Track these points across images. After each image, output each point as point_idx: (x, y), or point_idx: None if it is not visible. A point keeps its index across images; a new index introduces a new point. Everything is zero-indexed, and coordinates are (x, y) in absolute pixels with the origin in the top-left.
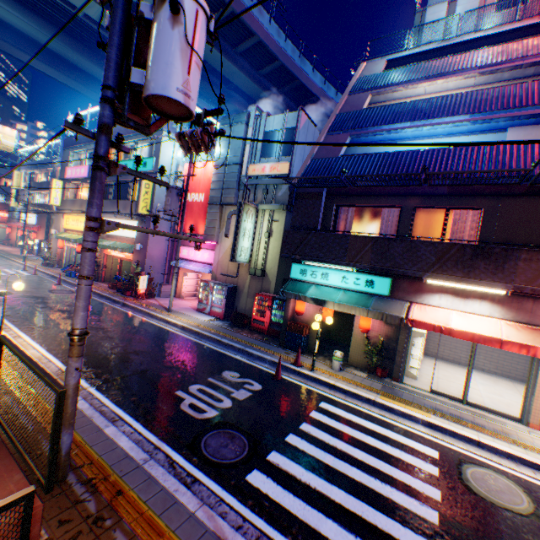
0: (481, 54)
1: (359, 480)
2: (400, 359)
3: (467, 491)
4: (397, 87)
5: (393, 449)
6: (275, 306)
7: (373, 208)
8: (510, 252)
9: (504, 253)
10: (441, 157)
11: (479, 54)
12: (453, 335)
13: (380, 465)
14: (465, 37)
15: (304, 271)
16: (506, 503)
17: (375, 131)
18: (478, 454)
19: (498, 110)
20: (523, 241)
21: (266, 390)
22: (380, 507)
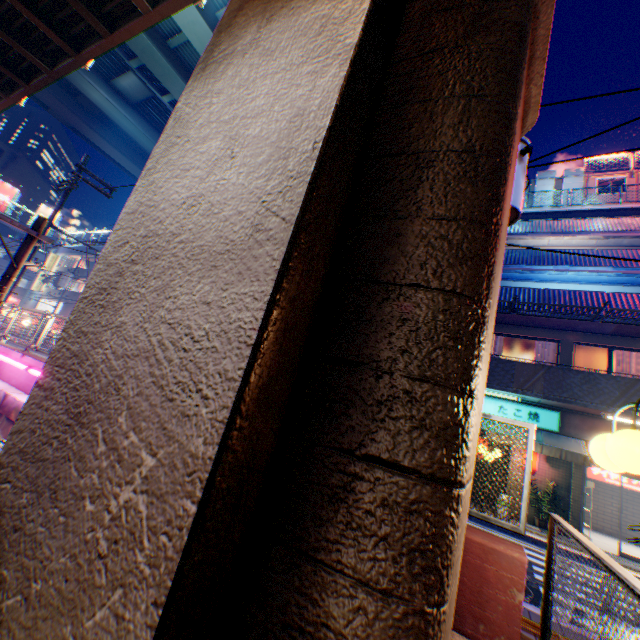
0: (598, 222)
1: None
2: (577, 510)
3: None
4: (524, 236)
5: None
6: None
7: (523, 339)
8: None
9: None
10: (601, 298)
11: (596, 222)
12: None
13: None
14: (575, 207)
15: None
16: None
17: (517, 268)
18: None
19: (639, 267)
20: None
21: None
22: None
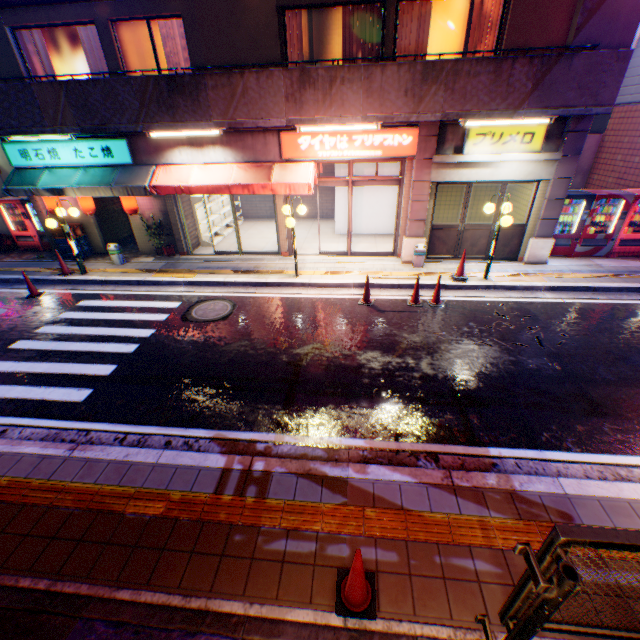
0: None
1: (77, 350)
2: (179, 233)
3: (182, 322)
4: None
5: (136, 315)
6: (35, 212)
7: (69, 30)
8: (199, 81)
9: (196, 83)
10: None
11: None
12: (195, 193)
13: (111, 332)
14: None
15: (25, 153)
16: (210, 318)
17: None
18: (221, 292)
19: None
20: (231, 62)
21: (11, 312)
22: (84, 361)
